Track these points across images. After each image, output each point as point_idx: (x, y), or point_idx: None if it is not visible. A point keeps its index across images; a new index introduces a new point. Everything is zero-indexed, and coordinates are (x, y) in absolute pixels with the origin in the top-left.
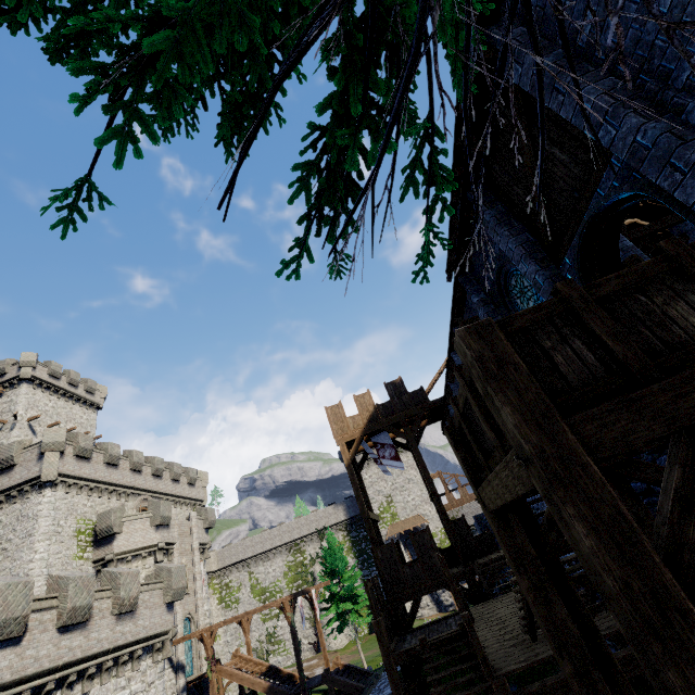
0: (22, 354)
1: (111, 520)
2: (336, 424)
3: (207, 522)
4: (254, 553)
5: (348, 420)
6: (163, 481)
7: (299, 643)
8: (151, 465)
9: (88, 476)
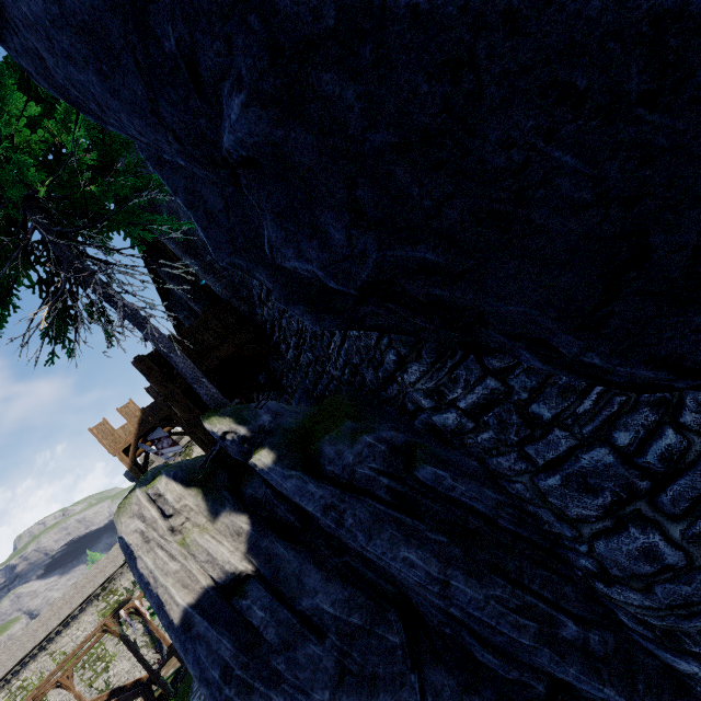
0: None
1: None
2: (106, 439)
3: None
4: (49, 630)
5: (118, 432)
6: None
7: (134, 644)
8: None
9: None
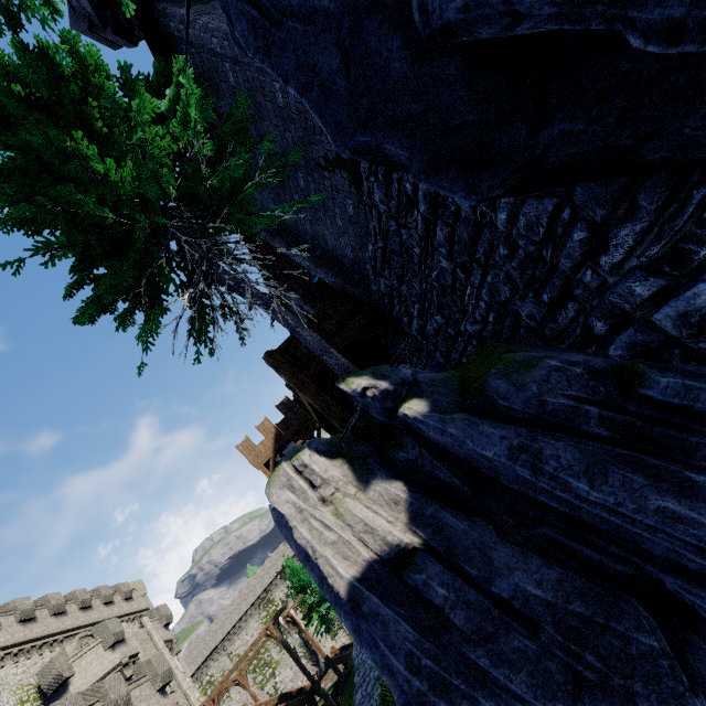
0: None
1: (56, 669)
2: (250, 454)
3: (164, 619)
4: (225, 633)
5: (258, 447)
6: (95, 610)
7: (295, 652)
8: (74, 601)
9: (5, 643)
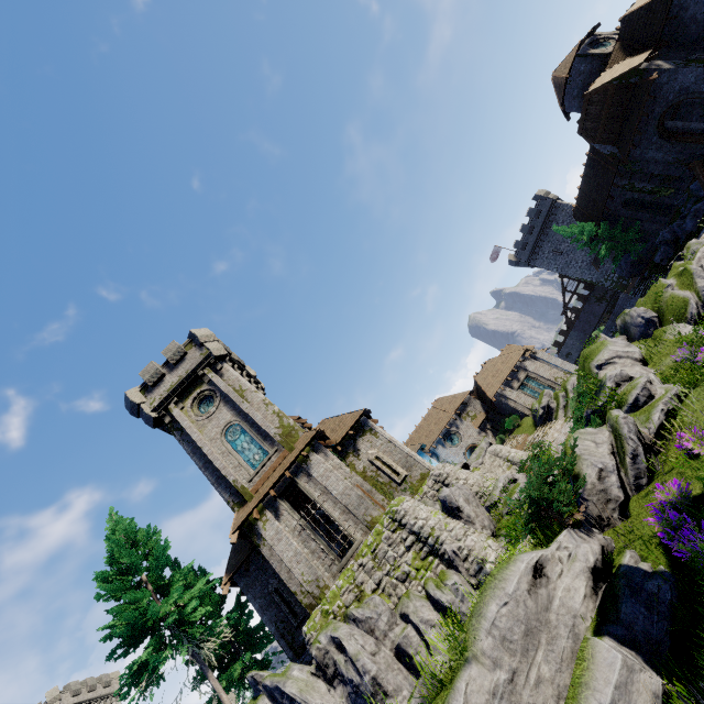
0: (46, 695)
1: None
2: None
3: None
4: None
5: None
6: None
7: None
8: None
9: None
